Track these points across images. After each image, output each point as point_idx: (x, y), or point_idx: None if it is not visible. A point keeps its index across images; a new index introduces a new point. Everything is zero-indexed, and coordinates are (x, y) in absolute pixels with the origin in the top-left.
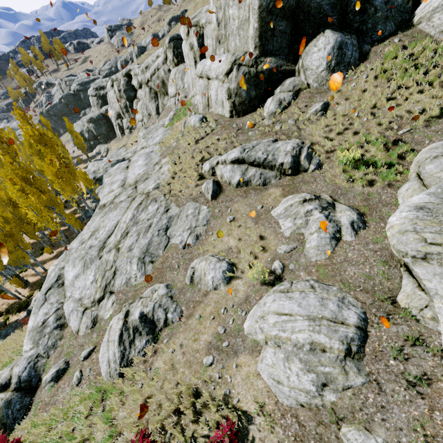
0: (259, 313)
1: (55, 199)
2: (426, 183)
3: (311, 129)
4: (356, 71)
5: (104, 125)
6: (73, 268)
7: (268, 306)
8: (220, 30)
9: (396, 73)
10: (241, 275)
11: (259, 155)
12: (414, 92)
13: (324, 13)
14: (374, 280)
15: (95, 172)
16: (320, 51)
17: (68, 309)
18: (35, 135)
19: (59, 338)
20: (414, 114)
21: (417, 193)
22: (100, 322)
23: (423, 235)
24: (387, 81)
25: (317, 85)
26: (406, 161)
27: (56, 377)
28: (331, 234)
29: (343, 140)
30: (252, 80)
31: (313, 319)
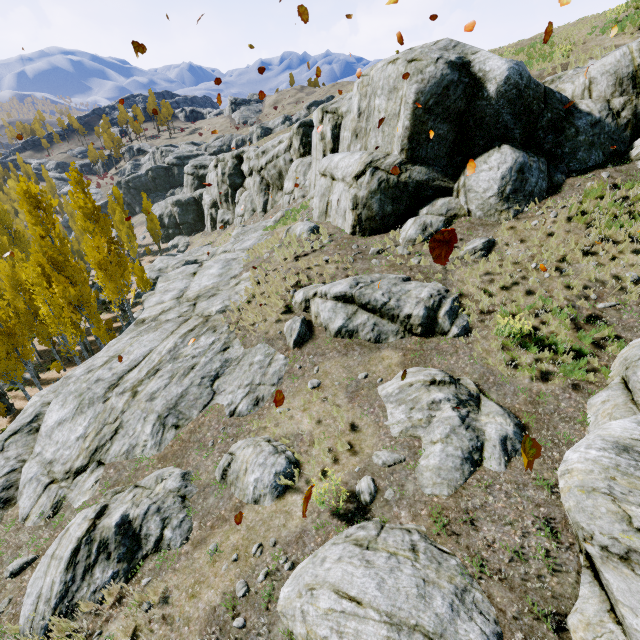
0: (309, 579)
1: (87, 297)
2: (638, 400)
3: (463, 272)
4: (541, 206)
5: (193, 212)
6: (60, 407)
7: (327, 568)
8: (360, 122)
9: (600, 219)
10: (305, 486)
11: (376, 296)
12: (626, 250)
13: (504, 124)
14: (528, 566)
15: (160, 270)
16: (491, 170)
17: (27, 475)
18: (87, 207)
19: None
20: (624, 282)
21: (621, 413)
22: (64, 512)
23: (625, 508)
24: (586, 227)
25: (481, 214)
26: (606, 353)
27: None
28: (466, 451)
29: (509, 299)
30: (391, 191)
31: (397, 625)
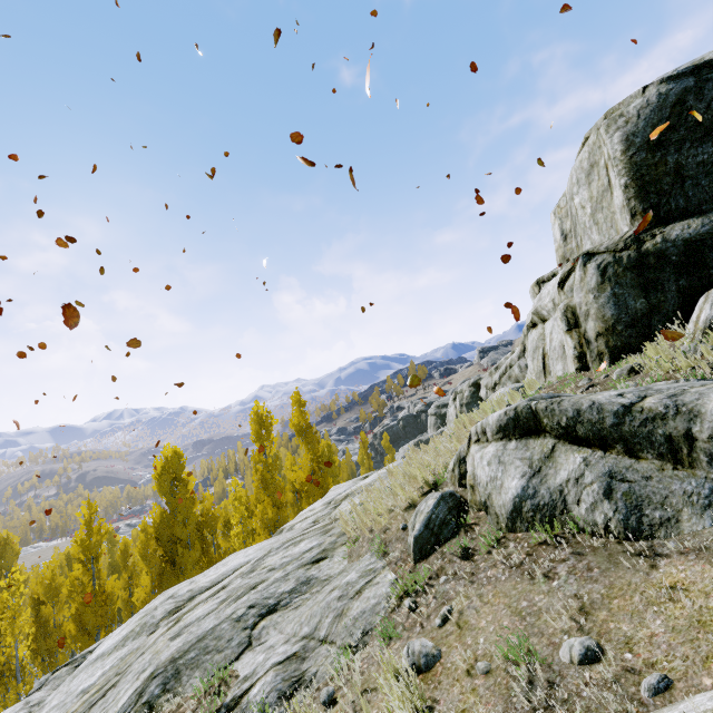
0: None
1: (282, 521)
2: None
3: None
4: None
5: None
6: (119, 632)
7: None
8: (568, 245)
9: None
10: None
11: (595, 396)
12: None
13: None
14: None
15: None
16: None
17: None
18: (300, 424)
19: None
20: None
21: None
22: None
23: None
24: None
25: None
26: None
27: None
28: None
29: None
30: (631, 276)
31: None
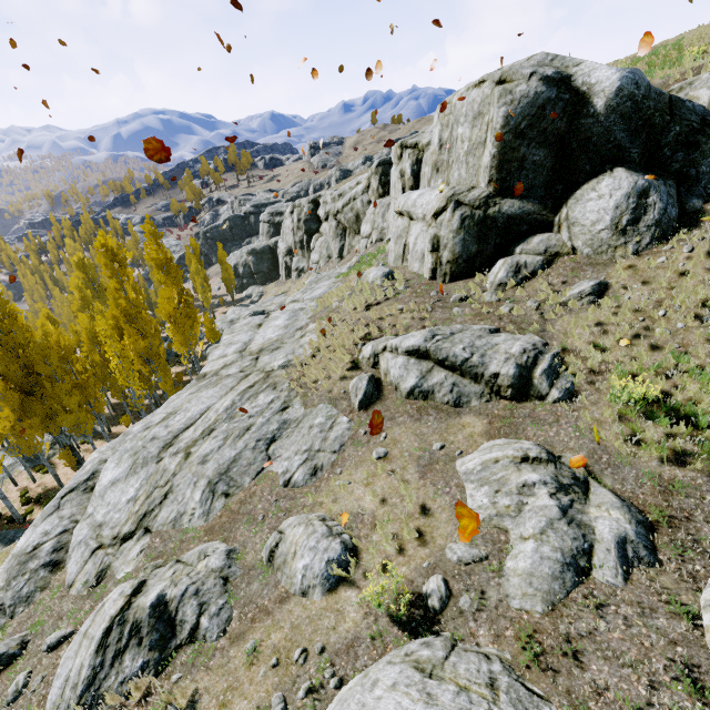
0: (354, 707)
1: (156, 349)
2: None
3: (566, 322)
4: (670, 238)
5: (268, 261)
6: (115, 465)
7: (377, 696)
8: (441, 155)
9: None
10: (362, 580)
11: (456, 350)
12: None
13: (617, 143)
14: None
15: (232, 322)
16: (601, 199)
17: (77, 538)
18: (160, 259)
19: (42, 587)
20: None
21: None
22: (107, 582)
23: None
24: None
25: (590, 251)
26: None
27: None
28: (568, 554)
29: (628, 355)
30: (476, 229)
31: None
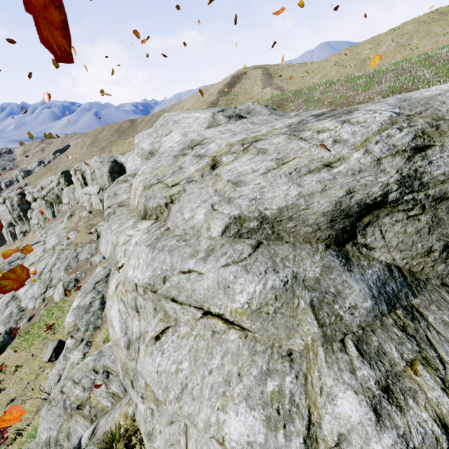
0: None
1: None
2: None
3: None
4: None
5: None
6: (23, 288)
7: None
8: (93, 176)
9: None
10: None
11: None
12: None
13: None
14: None
15: None
16: None
17: (26, 302)
18: None
19: (23, 315)
20: None
21: None
22: (48, 298)
23: None
24: None
25: None
26: None
27: (29, 319)
28: None
29: None
30: None
31: None
